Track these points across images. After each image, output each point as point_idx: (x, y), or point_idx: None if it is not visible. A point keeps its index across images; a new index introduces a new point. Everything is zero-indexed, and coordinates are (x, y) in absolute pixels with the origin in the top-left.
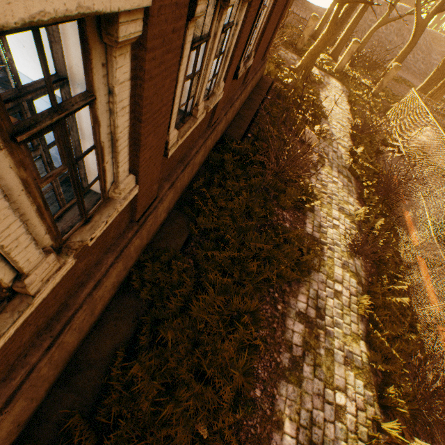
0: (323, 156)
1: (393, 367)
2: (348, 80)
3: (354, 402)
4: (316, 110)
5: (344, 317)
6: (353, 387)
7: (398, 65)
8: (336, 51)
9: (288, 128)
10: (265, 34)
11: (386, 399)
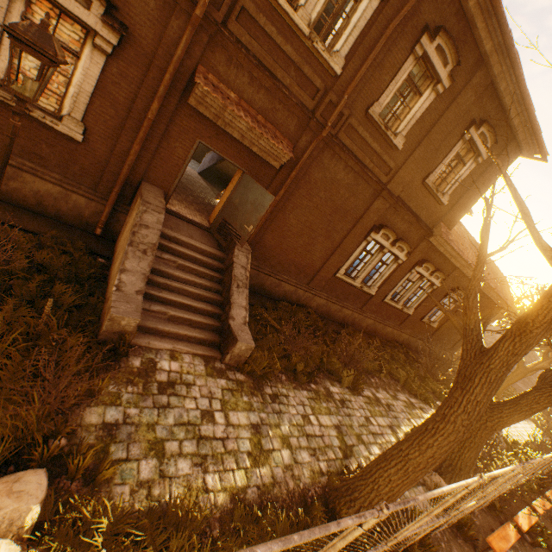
0: None
1: None
2: None
3: None
4: None
5: None
6: None
7: None
8: None
9: None
10: (449, 323)
11: None
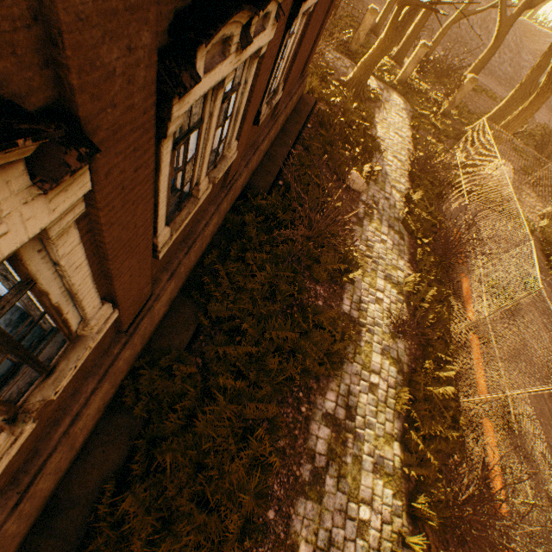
0: (372, 205)
1: (428, 471)
2: (413, 94)
3: (380, 515)
4: (368, 142)
5: (378, 415)
6: (381, 498)
7: (474, 78)
8: (401, 52)
9: (330, 170)
10: (299, 57)
11: (415, 509)
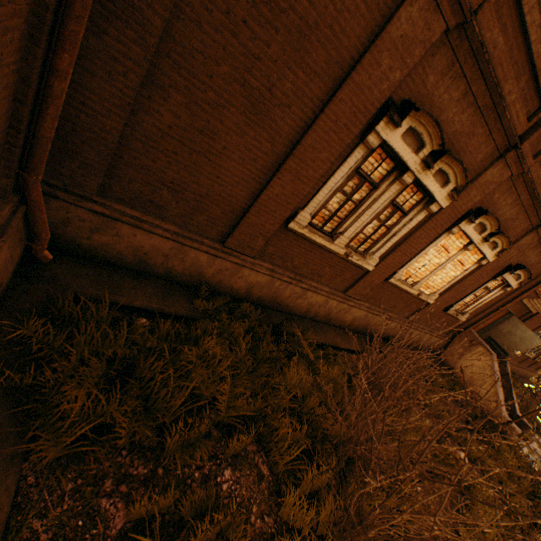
0: None
1: None
2: None
3: None
4: None
5: None
6: None
7: None
8: None
9: None
10: None
11: None
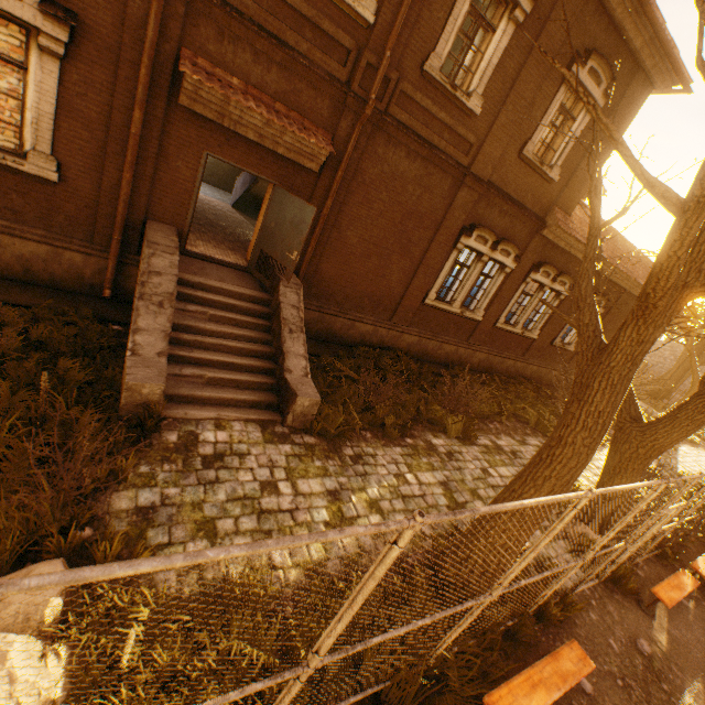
0: None
1: None
2: None
3: None
4: None
5: (585, 471)
6: None
7: None
8: None
9: None
10: None
11: None
